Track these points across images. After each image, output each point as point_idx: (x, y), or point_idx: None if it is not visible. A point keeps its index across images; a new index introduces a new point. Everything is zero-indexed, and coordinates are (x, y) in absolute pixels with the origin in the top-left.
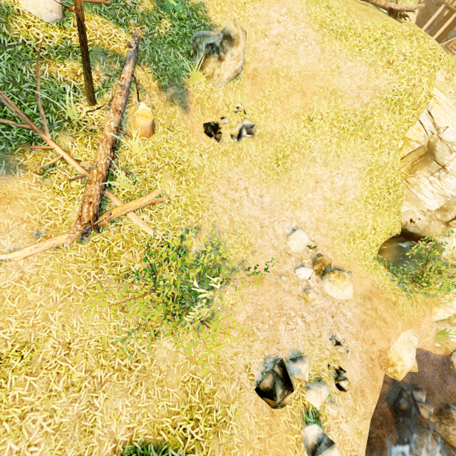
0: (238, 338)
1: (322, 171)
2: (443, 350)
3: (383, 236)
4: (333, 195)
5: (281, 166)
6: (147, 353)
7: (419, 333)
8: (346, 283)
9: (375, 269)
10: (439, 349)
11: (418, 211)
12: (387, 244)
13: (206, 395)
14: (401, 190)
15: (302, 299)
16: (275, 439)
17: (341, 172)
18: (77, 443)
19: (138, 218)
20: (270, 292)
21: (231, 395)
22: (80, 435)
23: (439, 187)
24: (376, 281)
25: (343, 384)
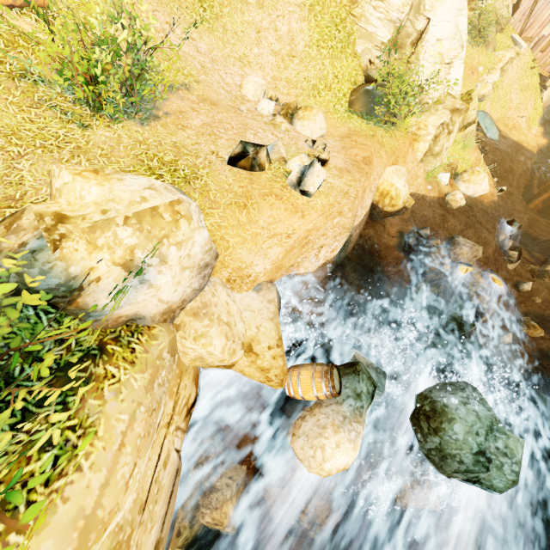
0: (197, 135)
1: (259, 16)
2: (437, 193)
3: (348, 86)
4: (282, 47)
5: (208, 11)
6: (79, 138)
7: (408, 173)
8: (315, 111)
9: (348, 119)
10: (433, 192)
11: (373, 47)
12: (355, 93)
13: (167, 162)
14: (350, 26)
15: (270, 125)
16: (257, 184)
17: (281, 14)
18: (2, 191)
19: (16, 16)
20: (229, 114)
21: (200, 165)
22: (4, 186)
23: (384, 11)
24: (352, 127)
25: (323, 156)
